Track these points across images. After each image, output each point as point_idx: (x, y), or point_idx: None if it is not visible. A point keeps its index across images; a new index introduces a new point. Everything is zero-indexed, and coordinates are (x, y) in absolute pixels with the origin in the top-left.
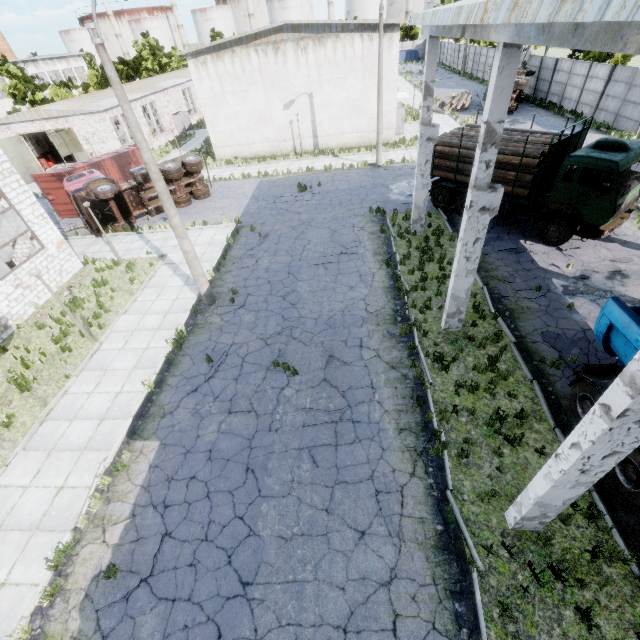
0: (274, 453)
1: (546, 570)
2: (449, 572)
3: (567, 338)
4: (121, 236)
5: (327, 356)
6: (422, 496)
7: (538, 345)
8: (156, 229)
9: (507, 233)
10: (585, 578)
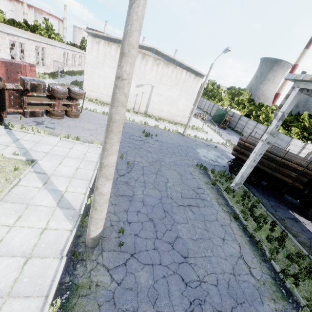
0: None
1: None
2: None
3: None
4: None
5: None
6: None
7: None
8: (27, 129)
9: (279, 203)
10: None
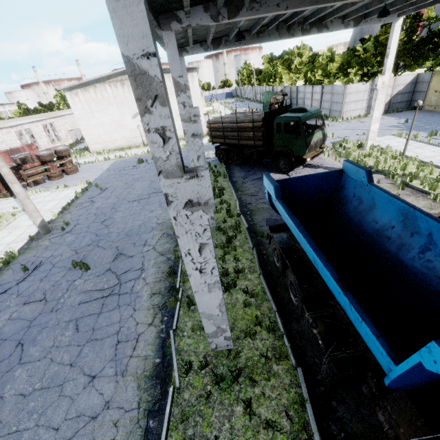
0: (47, 327)
1: (230, 377)
2: (153, 395)
3: (282, 221)
4: (1, 201)
5: (116, 254)
6: (152, 339)
7: (263, 227)
8: (30, 194)
9: (260, 170)
10: (258, 377)
